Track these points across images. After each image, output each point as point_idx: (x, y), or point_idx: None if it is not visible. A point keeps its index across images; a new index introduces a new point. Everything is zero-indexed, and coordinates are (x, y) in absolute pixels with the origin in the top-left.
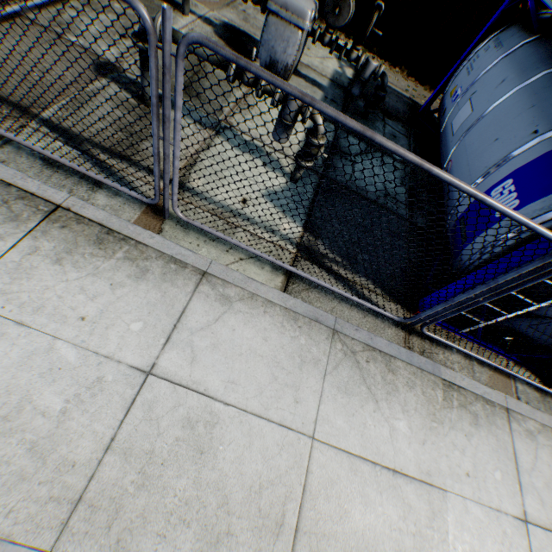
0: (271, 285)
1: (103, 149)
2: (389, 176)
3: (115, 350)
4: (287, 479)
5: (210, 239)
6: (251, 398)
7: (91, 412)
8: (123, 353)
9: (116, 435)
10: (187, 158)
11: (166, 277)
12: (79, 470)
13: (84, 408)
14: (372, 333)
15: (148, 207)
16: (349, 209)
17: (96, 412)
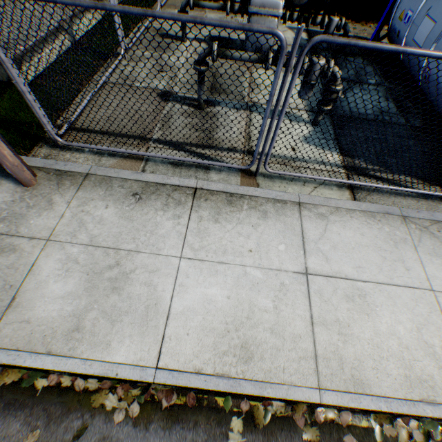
0: (343, 199)
1: (196, 146)
2: (374, 98)
3: (279, 265)
4: (431, 320)
5: (289, 180)
6: (376, 274)
7: (290, 304)
8: (284, 265)
9: (311, 315)
10: (243, 134)
11: (279, 212)
12: (305, 339)
13: (284, 303)
14: (429, 211)
15: (242, 172)
16: (362, 131)
17: (292, 304)
